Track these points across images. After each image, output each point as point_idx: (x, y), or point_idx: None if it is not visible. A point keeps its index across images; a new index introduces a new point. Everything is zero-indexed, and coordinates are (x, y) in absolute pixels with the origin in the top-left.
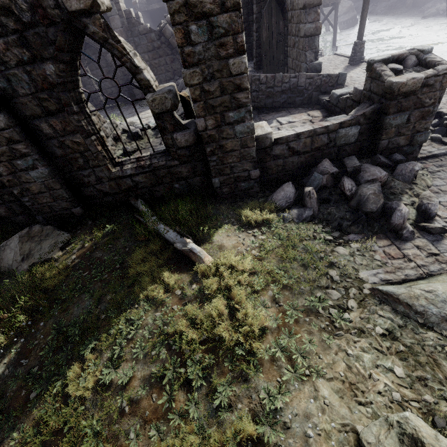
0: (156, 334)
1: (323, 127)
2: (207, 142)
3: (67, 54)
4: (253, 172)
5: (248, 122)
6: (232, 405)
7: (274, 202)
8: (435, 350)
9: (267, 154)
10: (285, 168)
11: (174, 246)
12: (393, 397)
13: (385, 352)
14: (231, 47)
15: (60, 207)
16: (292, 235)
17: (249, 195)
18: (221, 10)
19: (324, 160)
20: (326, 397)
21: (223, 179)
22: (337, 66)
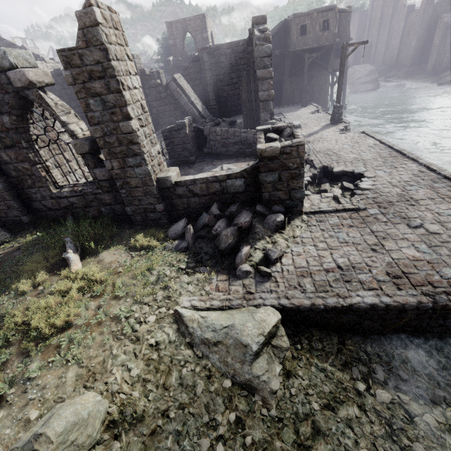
0: (3, 314)
1: (214, 177)
2: (116, 178)
3: (18, 110)
4: (158, 206)
5: (145, 167)
6: (4, 370)
7: (169, 232)
8: (178, 364)
9: (171, 192)
10: (190, 206)
11: (63, 254)
12: (112, 387)
13: (140, 357)
14: (120, 115)
15: (13, 214)
16: (155, 260)
17: (159, 224)
18: (108, 92)
19: (214, 204)
20: (63, 375)
21: (134, 208)
22: (320, 123)
